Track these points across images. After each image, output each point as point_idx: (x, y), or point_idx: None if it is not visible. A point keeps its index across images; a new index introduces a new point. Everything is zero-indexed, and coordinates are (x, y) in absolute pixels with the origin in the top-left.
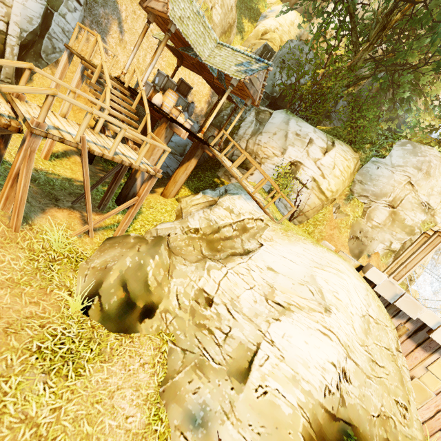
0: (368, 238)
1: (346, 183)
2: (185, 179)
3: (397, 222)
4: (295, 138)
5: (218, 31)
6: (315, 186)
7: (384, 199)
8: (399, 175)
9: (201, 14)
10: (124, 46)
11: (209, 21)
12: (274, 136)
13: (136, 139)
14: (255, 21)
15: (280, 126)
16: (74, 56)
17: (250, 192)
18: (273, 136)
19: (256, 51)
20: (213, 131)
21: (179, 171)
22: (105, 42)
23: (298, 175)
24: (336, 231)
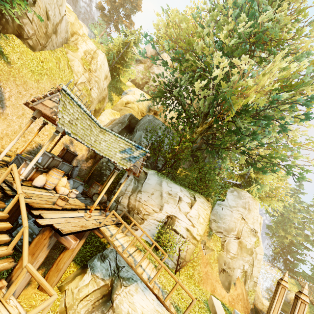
0: (231, 269)
1: (207, 224)
2: (71, 261)
3: (243, 248)
4: (168, 197)
5: (96, 102)
6: (189, 234)
7: (232, 233)
8: (235, 213)
9: (88, 112)
10: (4, 117)
11: (89, 96)
12: (152, 195)
13: (4, 267)
14: (120, 94)
15: (155, 187)
16: None
17: (148, 284)
18: (151, 196)
19: (125, 118)
20: (97, 187)
21: (64, 256)
22: None
23: (174, 227)
24: (209, 268)
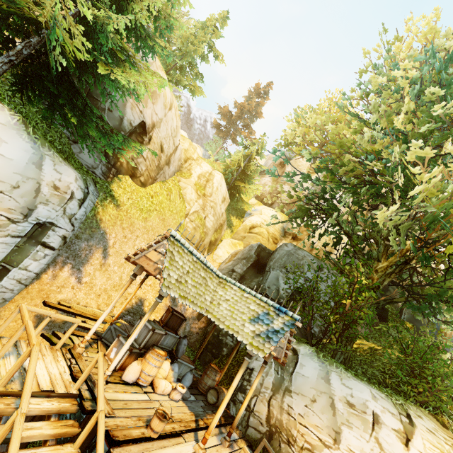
0: None
1: None
2: None
3: None
4: (348, 410)
5: (211, 232)
6: None
7: None
8: None
9: (202, 259)
10: (105, 269)
11: (203, 227)
12: (313, 404)
13: None
14: (242, 217)
15: (317, 385)
16: (27, 300)
17: None
18: (311, 405)
19: (251, 250)
20: (214, 375)
21: None
22: (81, 271)
23: None
24: None
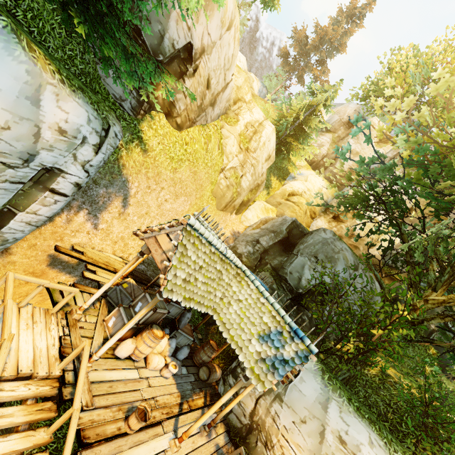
0: None
1: None
2: None
3: None
4: (337, 445)
5: (245, 193)
6: None
7: None
8: None
9: (222, 249)
10: (124, 217)
11: (237, 186)
12: (302, 424)
13: None
14: (284, 179)
15: (312, 408)
16: (40, 240)
17: None
18: (300, 424)
19: (283, 224)
20: (211, 353)
21: None
22: (98, 218)
23: None
24: None
